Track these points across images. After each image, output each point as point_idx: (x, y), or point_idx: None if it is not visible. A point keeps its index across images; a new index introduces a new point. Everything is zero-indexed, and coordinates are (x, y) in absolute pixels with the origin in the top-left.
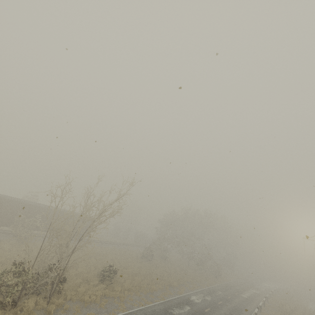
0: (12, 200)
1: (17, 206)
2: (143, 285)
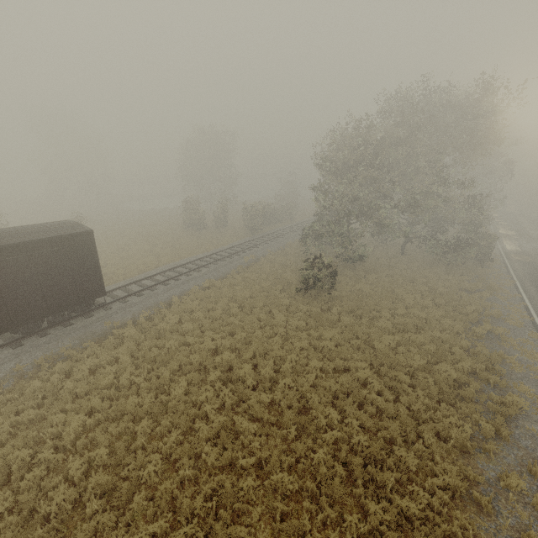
0: None
1: None
2: None
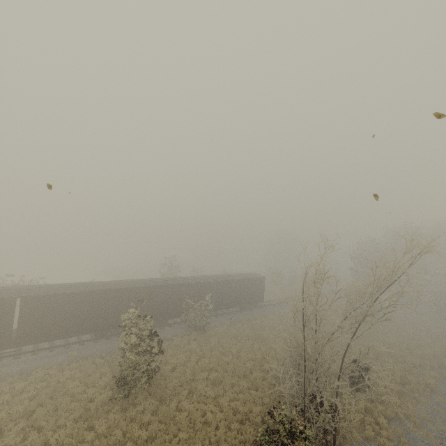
0: (169, 284)
1: (177, 290)
2: (412, 379)
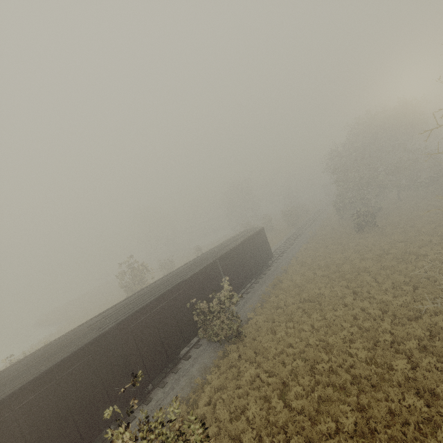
0: (156, 298)
1: (174, 300)
2: None
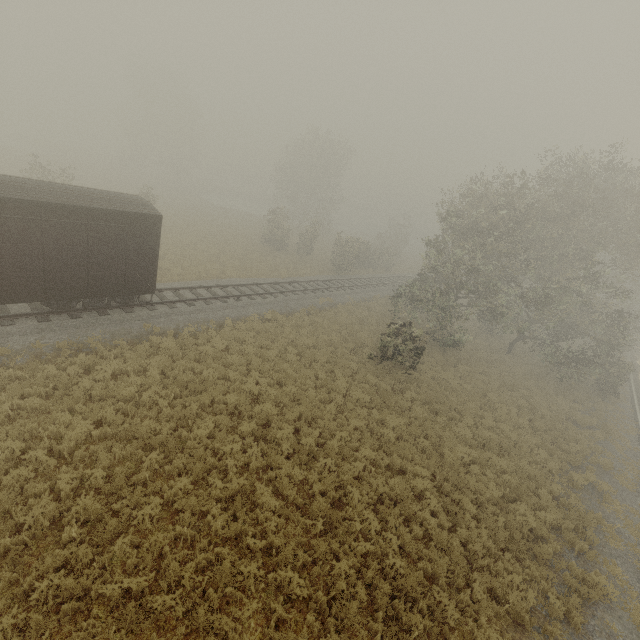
0: None
1: None
2: None
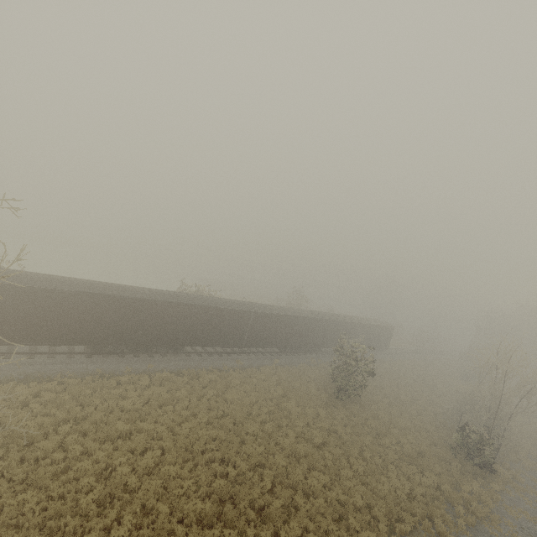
0: (332, 320)
1: (336, 326)
2: (535, 437)
